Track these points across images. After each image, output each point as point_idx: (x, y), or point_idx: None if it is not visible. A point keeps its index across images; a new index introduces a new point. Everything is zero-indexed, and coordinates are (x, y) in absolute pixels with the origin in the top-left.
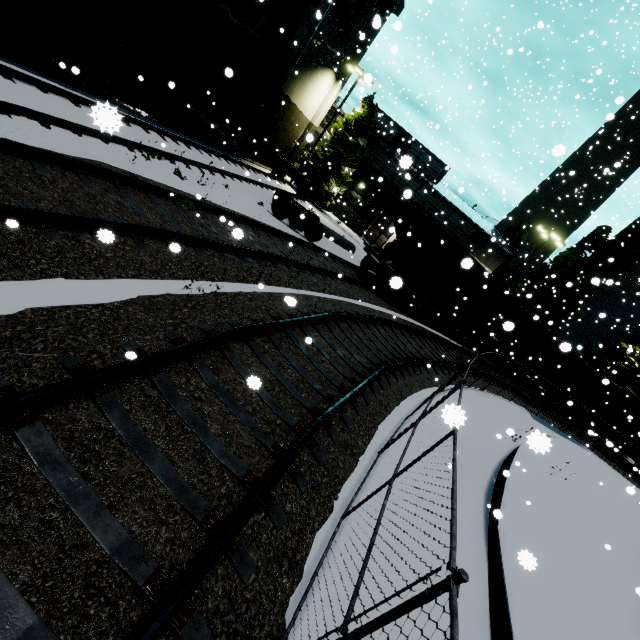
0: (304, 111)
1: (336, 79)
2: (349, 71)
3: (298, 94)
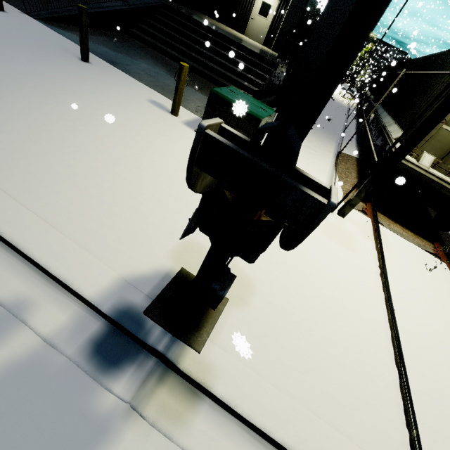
0: None
1: None
2: None
3: None
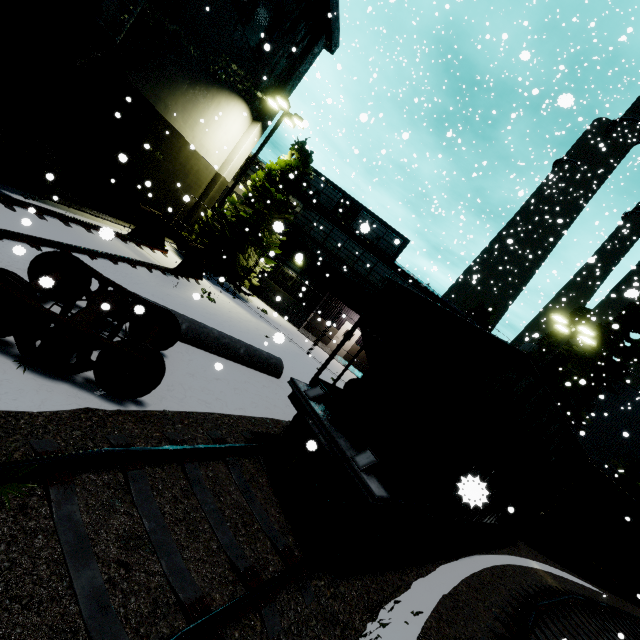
0: (203, 152)
1: (253, 119)
2: (271, 110)
3: (185, 119)
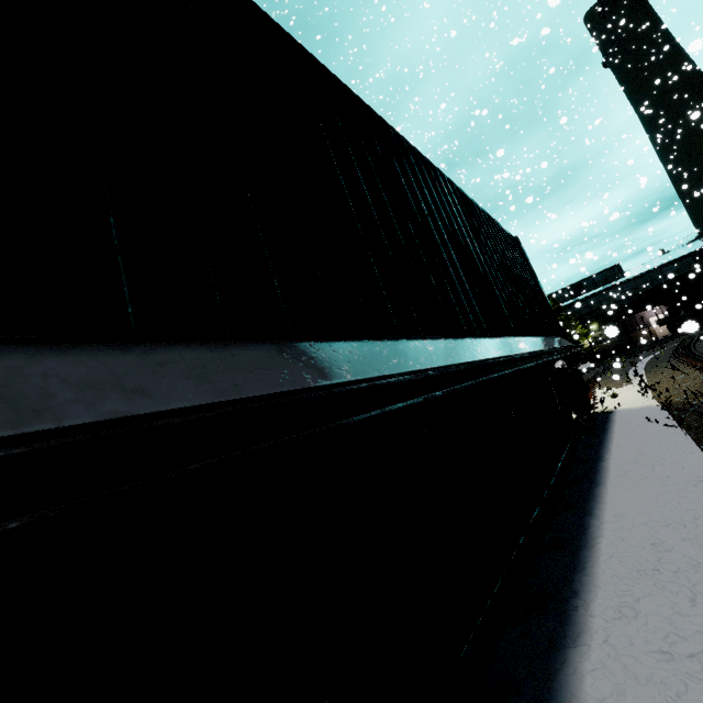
0: None
1: None
2: None
3: None
